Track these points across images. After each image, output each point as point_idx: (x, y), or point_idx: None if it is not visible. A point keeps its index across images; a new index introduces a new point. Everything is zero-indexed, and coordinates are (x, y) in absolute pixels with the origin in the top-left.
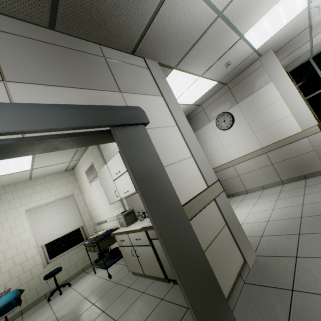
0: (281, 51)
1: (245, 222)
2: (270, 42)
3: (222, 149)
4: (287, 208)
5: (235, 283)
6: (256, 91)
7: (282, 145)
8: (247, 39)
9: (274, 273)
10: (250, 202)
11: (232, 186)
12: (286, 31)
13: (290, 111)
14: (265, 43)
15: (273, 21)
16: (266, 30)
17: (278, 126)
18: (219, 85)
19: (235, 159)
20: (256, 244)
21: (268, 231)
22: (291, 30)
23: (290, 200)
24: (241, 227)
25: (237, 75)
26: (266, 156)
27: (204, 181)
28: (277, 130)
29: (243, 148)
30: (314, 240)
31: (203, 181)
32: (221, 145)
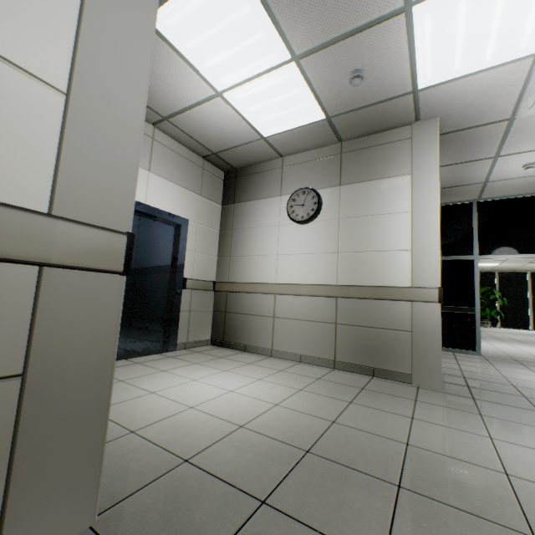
0: (449, 142)
1: (202, 406)
2: (444, 95)
3: (274, 255)
4: (301, 415)
5: None
6: (380, 178)
7: (369, 296)
8: (415, 31)
9: None
10: (257, 372)
11: (255, 331)
12: (477, 92)
13: (411, 242)
14: (437, 89)
15: (474, 28)
16: (453, 45)
17: (380, 260)
18: (328, 130)
19: (285, 283)
20: (144, 481)
21: (213, 454)
22: (485, 98)
23: (320, 401)
24: (102, 414)
25: (366, 136)
26: (334, 304)
27: (50, 195)
28: (375, 265)
29: (306, 270)
30: None
31: (43, 188)
32: (277, 247)
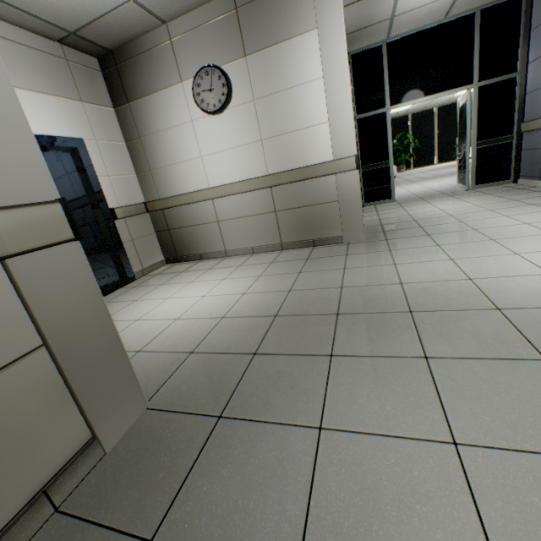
0: None
1: (185, 316)
2: None
3: (197, 158)
4: (265, 294)
5: (1, 536)
6: (286, 39)
7: (299, 178)
8: None
9: (149, 470)
10: (220, 274)
11: (205, 240)
12: None
13: (327, 114)
14: None
15: None
16: None
17: (302, 139)
18: None
19: (219, 186)
20: (168, 374)
21: (210, 342)
22: None
23: (277, 279)
24: (119, 347)
25: None
26: (270, 194)
27: None
28: (299, 146)
29: (235, 167)
30: (271, 372)
31: None
32: (198, 148)
